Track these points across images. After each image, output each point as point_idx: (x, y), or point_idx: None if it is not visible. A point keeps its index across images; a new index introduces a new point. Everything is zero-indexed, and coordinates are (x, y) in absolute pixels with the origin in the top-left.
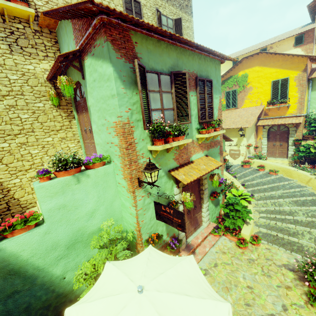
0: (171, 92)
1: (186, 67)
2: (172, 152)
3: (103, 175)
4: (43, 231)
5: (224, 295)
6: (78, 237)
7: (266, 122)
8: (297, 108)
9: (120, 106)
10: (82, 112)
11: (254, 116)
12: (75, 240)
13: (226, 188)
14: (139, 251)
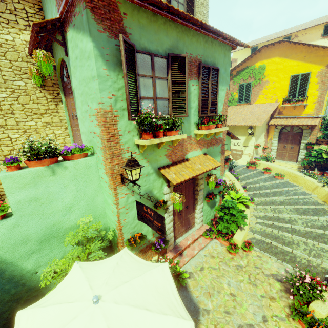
0: (167, 79)
1: (188, 50)
2: (164, 147)
3: (84, 167)
4: (10, 224)
5: (205, 300)
6: (53, 232)
7: (279, 121)
8: (315, 109)
9: (101, 90)
10: (69, 95)
11: (266, 114)
12: (49, 235)
13: (226, 189)
14: (120, 250)
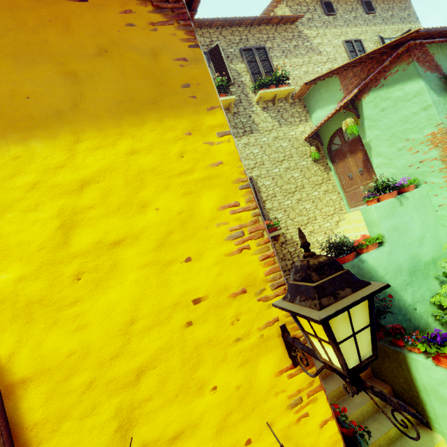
0: None
1: None
2: None
3: (419, 198)
4: (387, 251)
5: None
6: (415, 265)
7: None
8: None
9: (439, 113)
10: (343, 158)
11: None
12: (413, 267)
13: None
14: None
